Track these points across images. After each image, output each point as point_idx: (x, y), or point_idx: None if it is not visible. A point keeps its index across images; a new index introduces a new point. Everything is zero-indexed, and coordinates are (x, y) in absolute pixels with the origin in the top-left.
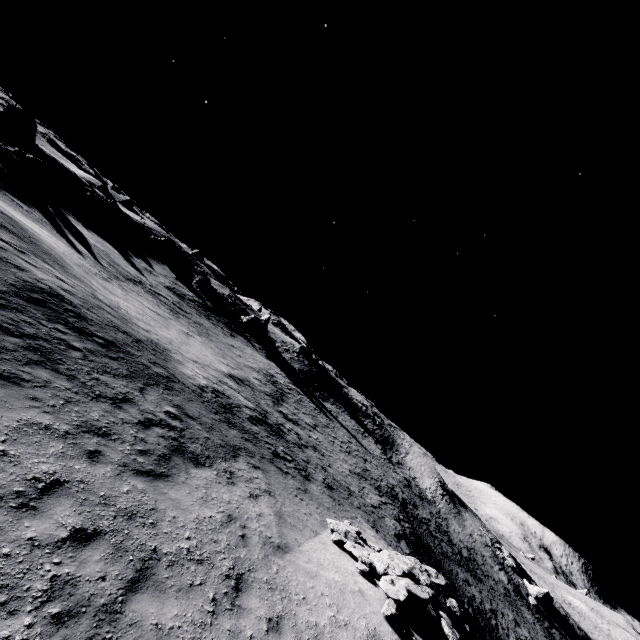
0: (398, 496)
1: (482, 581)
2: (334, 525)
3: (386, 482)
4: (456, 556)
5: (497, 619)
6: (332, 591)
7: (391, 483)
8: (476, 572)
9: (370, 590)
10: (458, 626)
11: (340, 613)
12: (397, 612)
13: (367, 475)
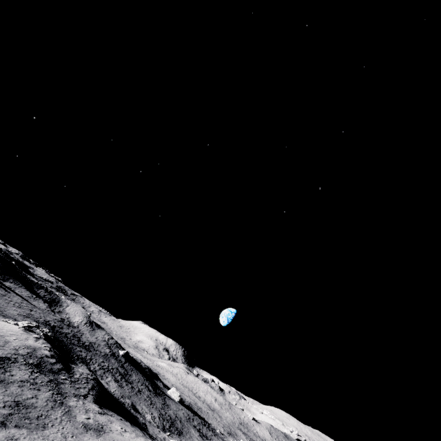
0: (51, 324)
1: (91, 351)
2: (4, 319)
3: (44, 319)
4: (80, 344)
5: (92, 360)
6: (2, 324)
7: (48, 319)
8: (90, 349)
9: (15, 326)
10: (46, 335)
11: (4, 326)
12: (23, 329)
13: (31, 316)
